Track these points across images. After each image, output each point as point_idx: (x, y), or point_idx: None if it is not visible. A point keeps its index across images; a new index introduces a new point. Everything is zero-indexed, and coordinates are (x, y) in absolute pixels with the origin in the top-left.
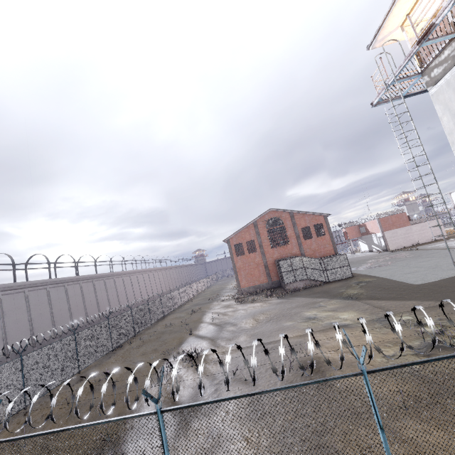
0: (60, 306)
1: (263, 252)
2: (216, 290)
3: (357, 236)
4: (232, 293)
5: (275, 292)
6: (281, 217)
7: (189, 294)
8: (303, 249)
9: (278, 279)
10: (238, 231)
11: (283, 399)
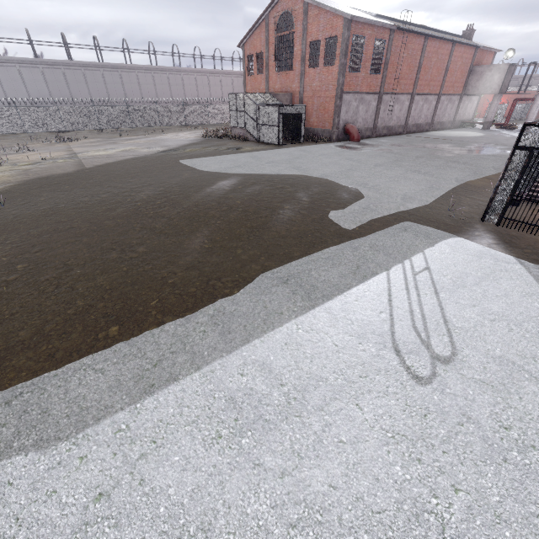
0: (116, 90)
1: (267, 76)
2: None
3: None
4: None
5: None
6: (291, 13)
7: None
8: (304, 86)
9: None
10: (250, 32)
11: None
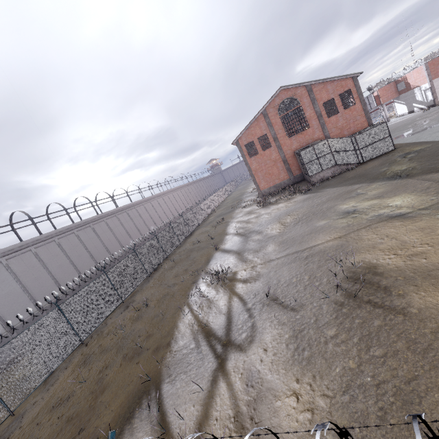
0: (94, 245)
1: (279, 145)
2: (236, 197)
3: (393, 97)
4: (252, 197)
5: (299, 187)
6: (295, 96)
7: (211, 207)
8: (328, 130)
9: (300, 172)
10: (246, 128)
11: (335, 333)
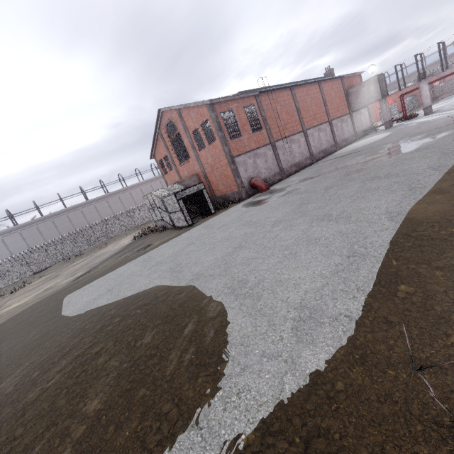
0: (80, 222)
1: (176, 169)
2: None
3: None
4: None
5: None
6: (171, 120)
7: None
8: (202, 165)
9: None
10: (154, 146)
11: None
